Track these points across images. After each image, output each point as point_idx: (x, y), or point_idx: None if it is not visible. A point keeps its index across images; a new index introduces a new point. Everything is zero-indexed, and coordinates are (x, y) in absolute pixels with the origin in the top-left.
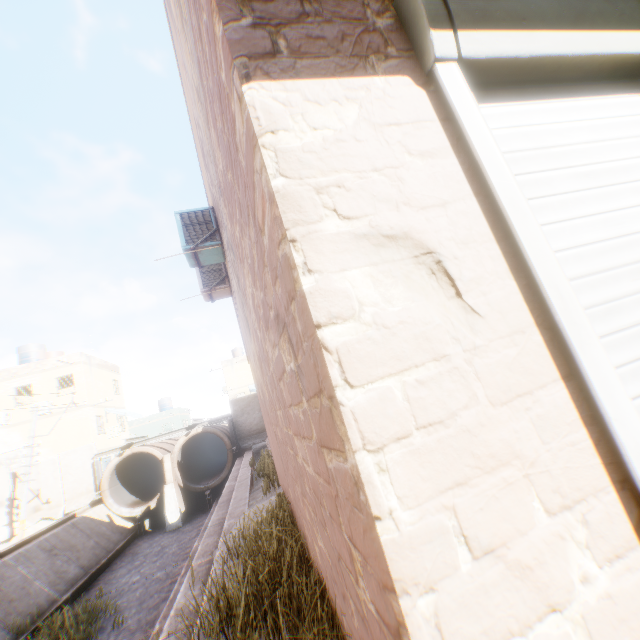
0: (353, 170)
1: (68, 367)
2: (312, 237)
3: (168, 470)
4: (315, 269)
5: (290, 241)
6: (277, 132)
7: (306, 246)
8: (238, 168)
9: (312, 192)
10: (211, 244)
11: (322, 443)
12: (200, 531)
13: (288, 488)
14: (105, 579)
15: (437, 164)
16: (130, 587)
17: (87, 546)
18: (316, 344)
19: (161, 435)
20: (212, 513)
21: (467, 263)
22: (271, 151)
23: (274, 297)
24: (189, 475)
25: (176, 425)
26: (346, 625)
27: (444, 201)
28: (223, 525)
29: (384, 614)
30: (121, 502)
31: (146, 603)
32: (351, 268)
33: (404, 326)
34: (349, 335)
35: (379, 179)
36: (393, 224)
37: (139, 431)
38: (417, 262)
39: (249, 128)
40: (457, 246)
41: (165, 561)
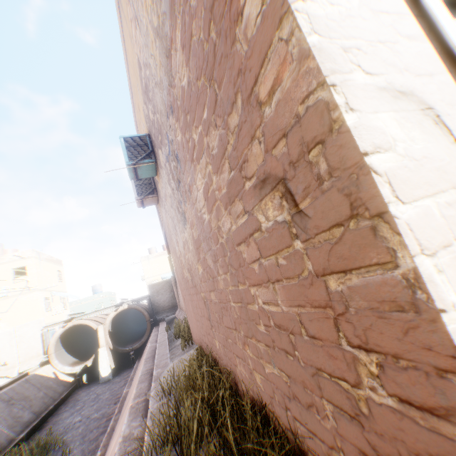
0: (365, 40)
1: (22, 260)
2: (348, 84)
3: (101, 337)
4: (355, 108)
5: (330, 86)
6: (305, 2)
7: (345, 90)
8: (228, 62)
9: (340, 50)
10: (148, 161)
11: (327, 271)
12: (127, 381)
13: (213, 340)
14: (53, 421)
15: (419, 46)
16: (74, 425)
17: (38, 396)
18: (361, 170)
19: (96, 311)
20: (136, 368)
21: (455, 119)
22: (304, 15)
23: (264, 163)
24: (117, 340)
25: (106, 304)
26: (301, 431)
27: (430, 73)
28: (151, 374)
29: (423, 401)
30: (64, 362)
31: (87, 437)
32: (380, 111)
33: (426, 160)
34: (391, 162)
35: (384, 50)
36: (401, 84)
37: (77, 309)
38: (423, 114)
39: (277, 0)
40: (446, 106)
41: (101, 405)
